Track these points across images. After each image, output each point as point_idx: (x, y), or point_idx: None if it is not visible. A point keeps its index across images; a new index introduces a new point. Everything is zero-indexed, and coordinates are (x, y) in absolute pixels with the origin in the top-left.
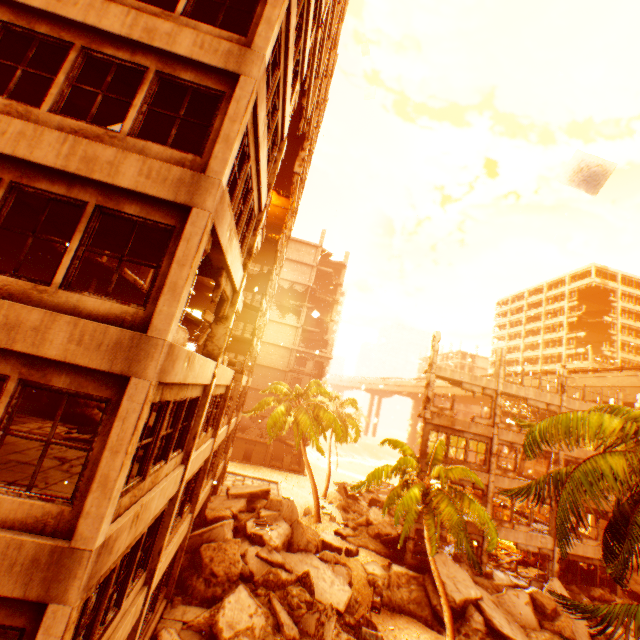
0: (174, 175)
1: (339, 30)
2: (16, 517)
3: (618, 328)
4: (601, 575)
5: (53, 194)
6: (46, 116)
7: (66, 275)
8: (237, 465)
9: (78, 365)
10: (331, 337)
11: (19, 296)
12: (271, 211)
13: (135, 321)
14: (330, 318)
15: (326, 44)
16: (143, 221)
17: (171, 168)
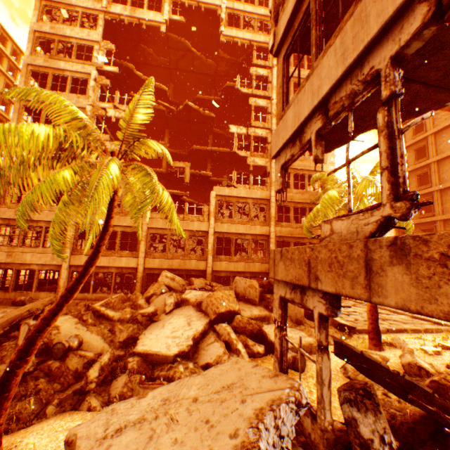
0: None
1: None
2: None
3: None
4: None
5: None
6: None
7: None
8: None
9: None
10: None
11: None
12: None
13: None
14: None
15: None
16: None
17: None
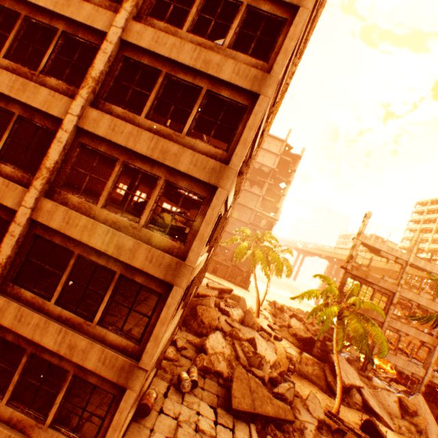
0: (251, 74)
1: None
2: (160, 245)
3: None
4: None
5: (185, 82)
6: (184, 34)
7: (189, 128)
8: (208, 274)
9: (192, 177)
10: (281, 206)
11: (166, 137)
12: None
13: (221, 158)
14: (282, 193)
15: None
16: (230, 101)
17: (250, 69)
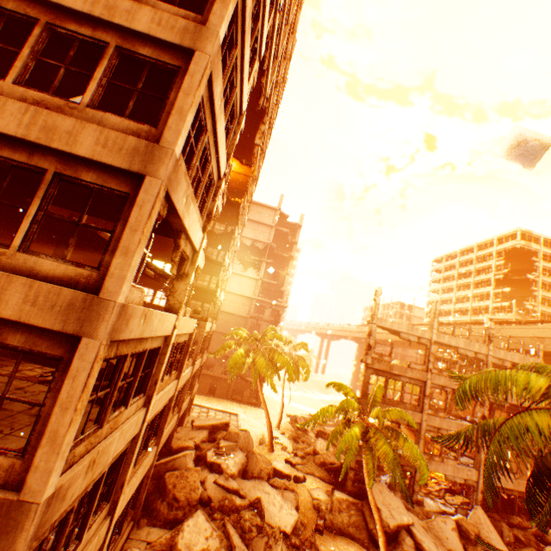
0: (129, 145)
1: (297, 17)
2: None
3: (539, 285)
4: (519, 503)
5: (15, 161)
6: (10, 87)
7: (24, 238)
8: (203, 398)
9: (33, 324)
10: (287, 288)
11: None
12: (235, 178)
13: (89, 283)
14: (286, 272)
15: (285, 29)
16: (99, 188)
17: (127, 138)
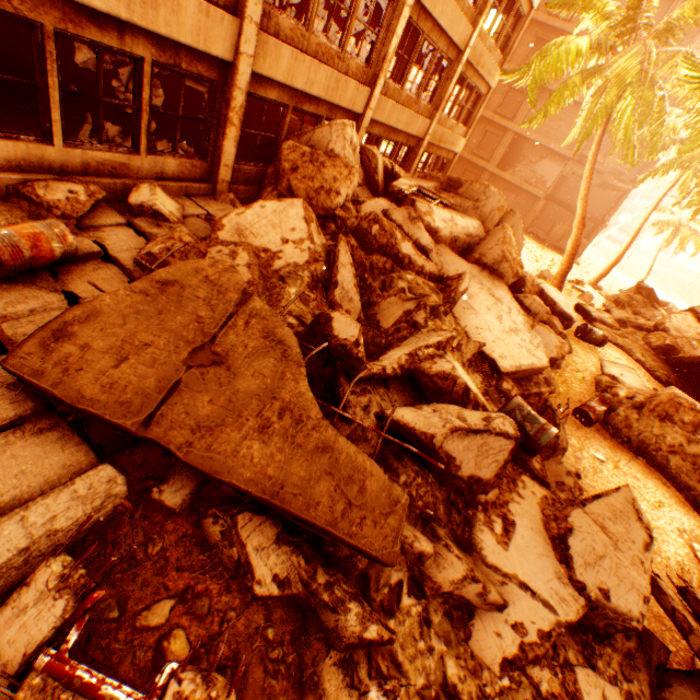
0: None
1: None
2: None
3: None
4: None
5: None
6: None
7: None
8: None
9: None
10: None
11: None
12: None
13: None
14: None
15: None
16: None
17: None
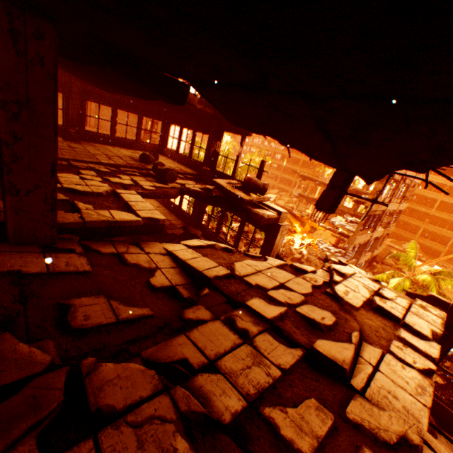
0: None
1: None
2: None
3: None
4: None
5: None
6: None
7: None
8: None
9: None
10: None
11: None
12: None
13: None
14: None
15: None
16: None
17: None
